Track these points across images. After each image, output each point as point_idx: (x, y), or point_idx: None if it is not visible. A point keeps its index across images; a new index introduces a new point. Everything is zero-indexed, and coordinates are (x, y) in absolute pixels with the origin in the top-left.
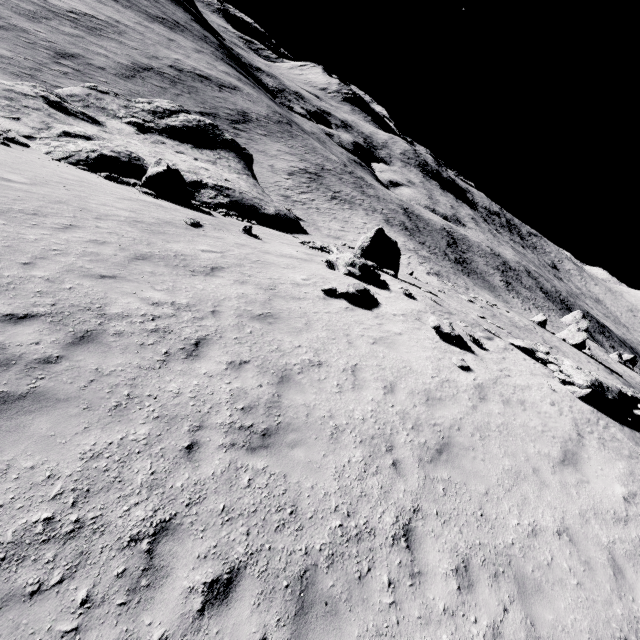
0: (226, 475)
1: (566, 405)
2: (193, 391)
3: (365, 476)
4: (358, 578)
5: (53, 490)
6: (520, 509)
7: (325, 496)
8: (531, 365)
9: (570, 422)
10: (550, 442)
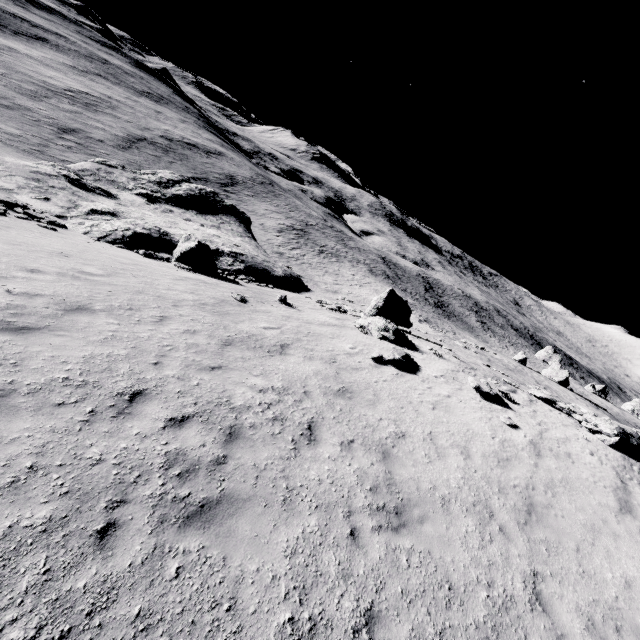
0: (389, 558)
1: (602, 454)
2: (329, 476)
3: (484, 544)
4: None
5: (281, 590)
6: (608, 562)
7: (465, 568)
8: (558, 416)
9: (611, 470)
10: (604, 492)
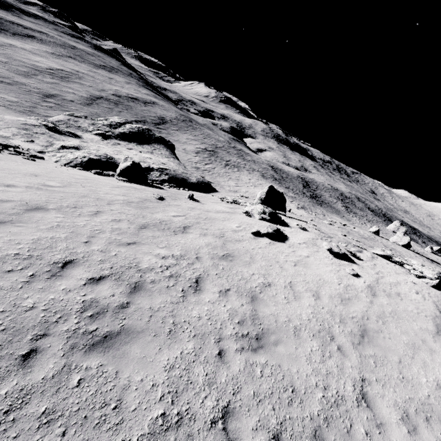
0: (247, 370)
1: (425, 292)
2: (207, 314)
3: (324, 359)
4: (347, 432)
5: (158, 394)
6: (424, 370)
7: (307, 377)
8: (393, 267)
9: (432, 304)
10: (425, 320)
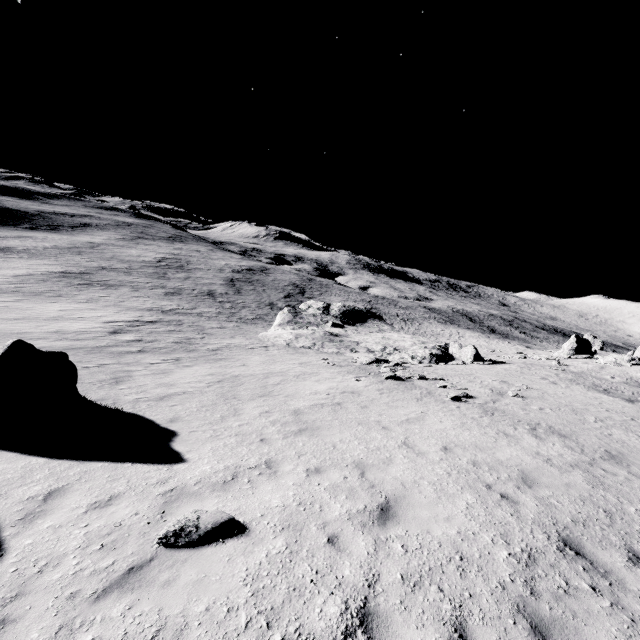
0: None
1: None
2: None
3: None
4: None
5: None
6: None
7: None
8: None
9: None
10: None
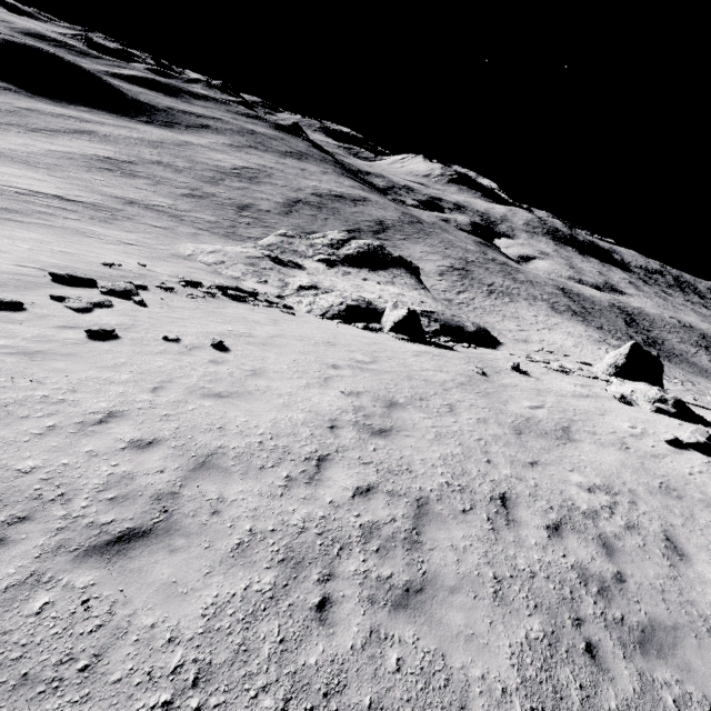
0: None
1: None
2: None
3: None
4: None
5: None
6: None
7: None
8: None
9: None
10: None
